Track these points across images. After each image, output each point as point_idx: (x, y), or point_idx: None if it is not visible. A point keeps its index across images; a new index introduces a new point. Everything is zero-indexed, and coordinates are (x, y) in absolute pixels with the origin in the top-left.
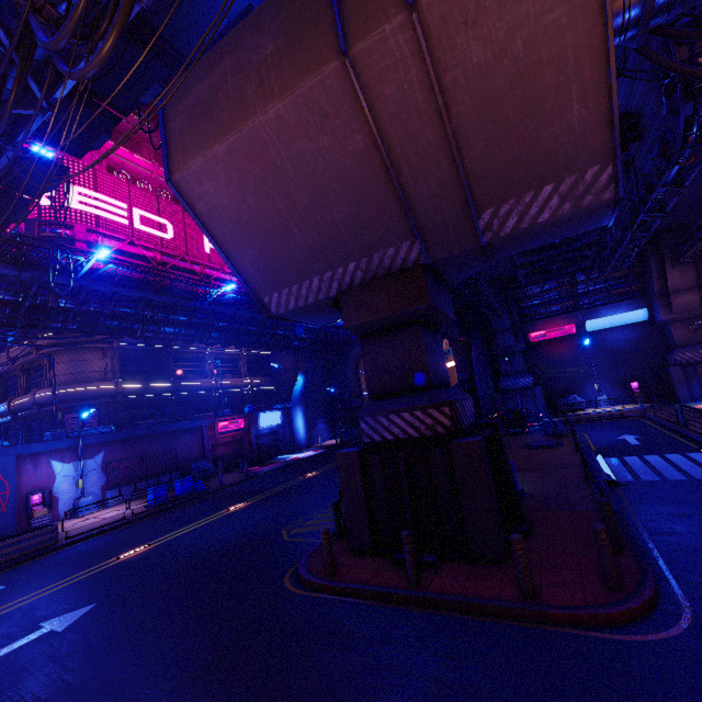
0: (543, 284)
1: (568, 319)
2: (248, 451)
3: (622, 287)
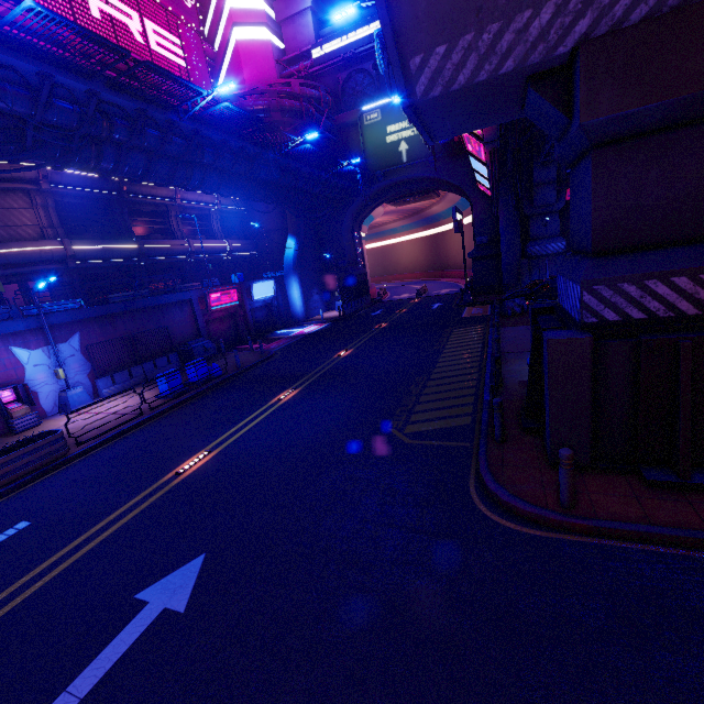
0: None
1: None
2: (244, 326)
3: None
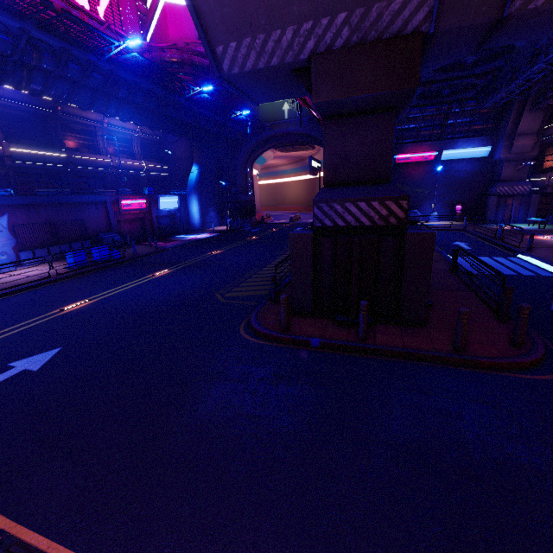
0: (424, 109)
1: (432, 147)
2: (150, 229)
3: (481, 124)
